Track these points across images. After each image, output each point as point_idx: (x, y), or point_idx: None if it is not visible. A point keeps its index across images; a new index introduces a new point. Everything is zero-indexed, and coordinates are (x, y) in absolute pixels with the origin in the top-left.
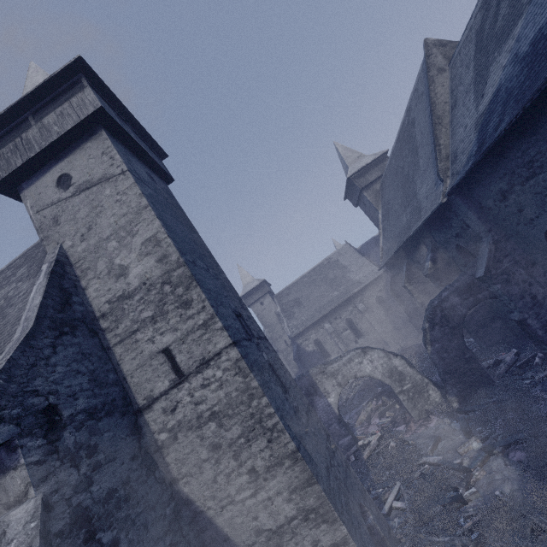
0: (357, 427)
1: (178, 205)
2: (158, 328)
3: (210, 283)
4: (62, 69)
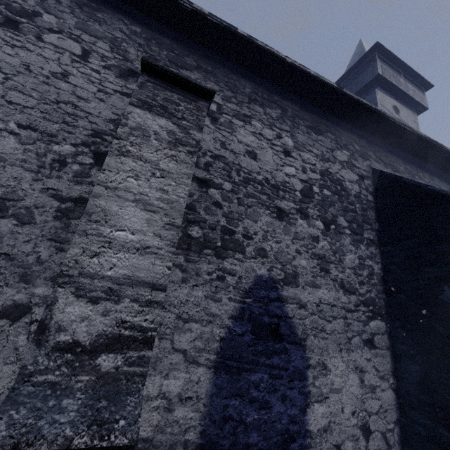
0: None
1: None
2: None
3: None
4: (427, 81)
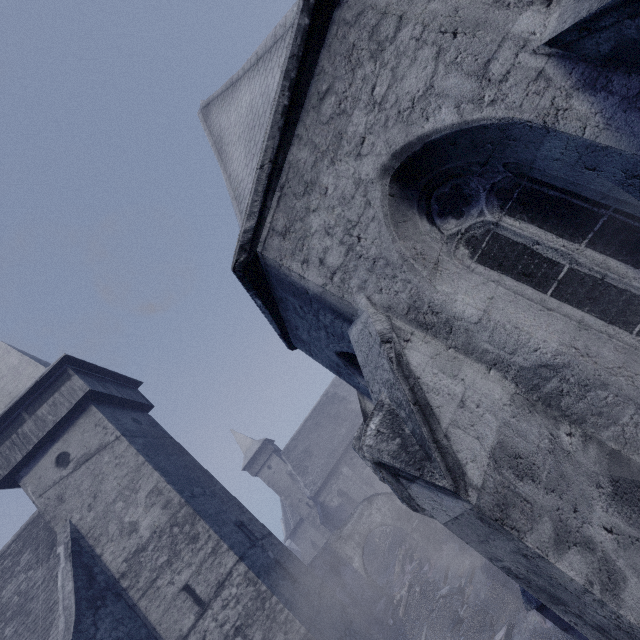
0: (395, 583)
1: (163, 432)
2: (175, 569)
3: (210, 507)
4: (51, 368)
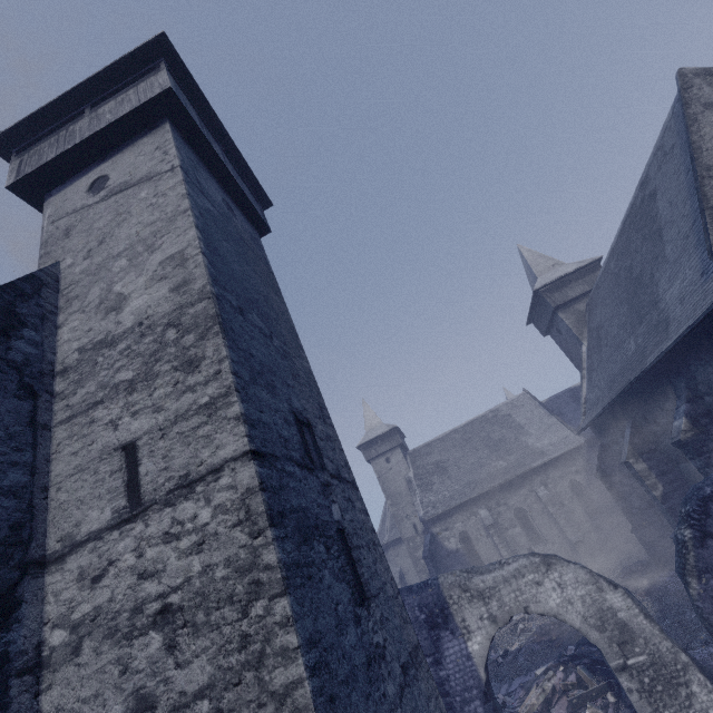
0: None
1: (263, 258)
2: (132, 403)
3: (261, 351)
4: (139, 48)
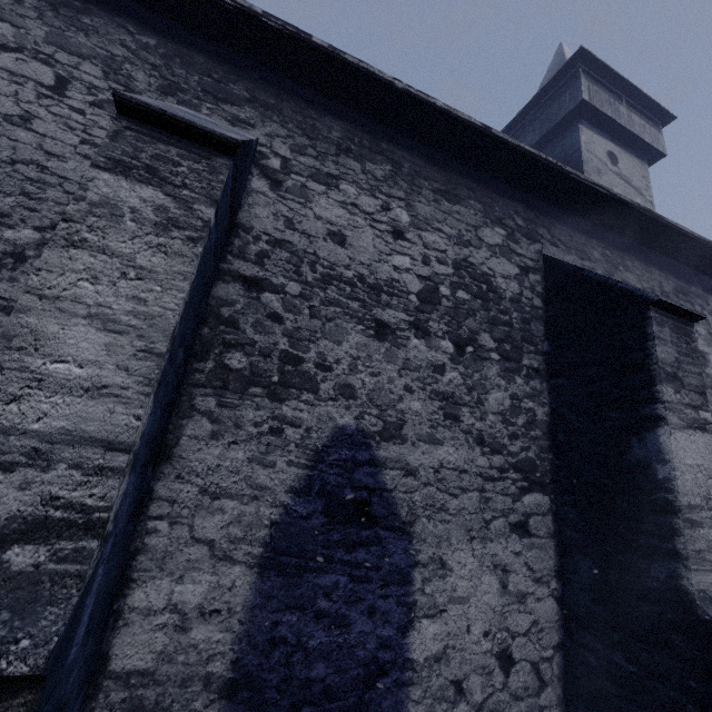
0: None
1: None
2: None
3: None
4: (665, 109)
